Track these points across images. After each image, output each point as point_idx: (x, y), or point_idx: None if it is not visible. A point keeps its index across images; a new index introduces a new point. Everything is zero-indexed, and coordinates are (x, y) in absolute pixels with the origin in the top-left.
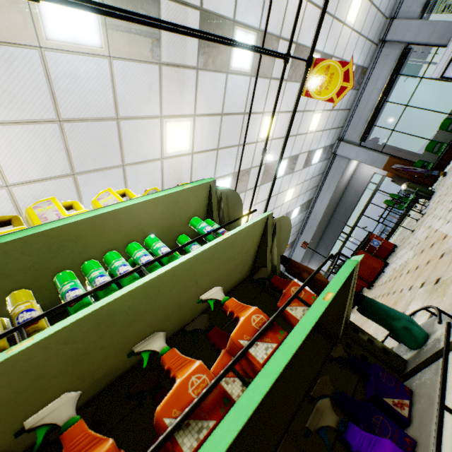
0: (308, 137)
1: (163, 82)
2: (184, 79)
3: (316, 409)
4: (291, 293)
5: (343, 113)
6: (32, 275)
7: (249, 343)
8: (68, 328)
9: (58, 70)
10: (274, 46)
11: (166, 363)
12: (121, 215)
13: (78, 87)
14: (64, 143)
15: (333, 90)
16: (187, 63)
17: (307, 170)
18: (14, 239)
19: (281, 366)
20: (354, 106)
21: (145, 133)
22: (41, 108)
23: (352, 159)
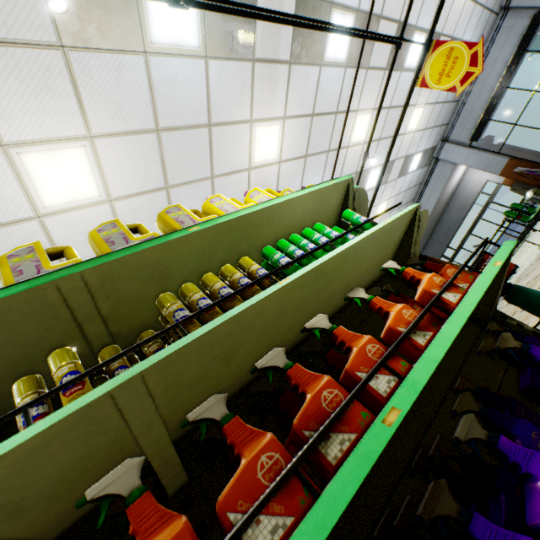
0: (407, 138)
1: (255, 81)
2: (276, 76)
3: (501, 338)
4: (447, 274)
5: (450, 106)
6: (226, 255)
7: (441, 291)
8: (306, 274)
9: (160, 75)
10: (373, 28)
11: (376, 304)
12: (285, 207)
13: (175, 92)
14: (160, 154)
15: (456, 77)
16: (280, 57)
17: (403, 180)
18: (226, 220)
19: (476, 300)
20: (463, 96)
21: (235, 140)
22: (142, 117)
23: (458, 165)
